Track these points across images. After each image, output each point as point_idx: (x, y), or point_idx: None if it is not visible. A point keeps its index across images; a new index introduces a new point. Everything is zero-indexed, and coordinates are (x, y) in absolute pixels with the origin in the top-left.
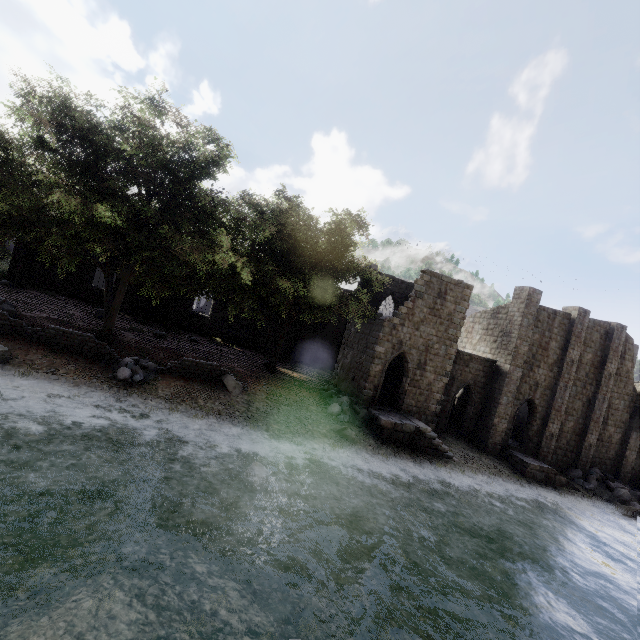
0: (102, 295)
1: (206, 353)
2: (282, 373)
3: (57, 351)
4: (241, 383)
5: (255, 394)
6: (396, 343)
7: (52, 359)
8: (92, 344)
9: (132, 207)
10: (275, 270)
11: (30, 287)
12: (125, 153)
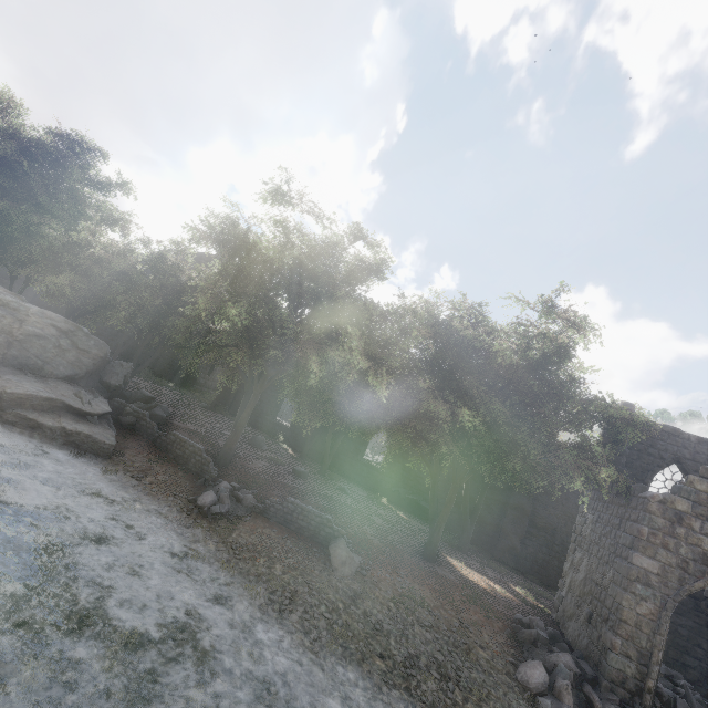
0: (281, 429)
1: (341, 505)
2: (449, 567)
3: (165, 459)
4: (361, 559)
5: (375, 585)
6: (690, 557)
7: (154, 465)
8: (199, 457)
9: (279, 317)
10: (432, 390)
11: (222, 412)
12: (259, 251)
